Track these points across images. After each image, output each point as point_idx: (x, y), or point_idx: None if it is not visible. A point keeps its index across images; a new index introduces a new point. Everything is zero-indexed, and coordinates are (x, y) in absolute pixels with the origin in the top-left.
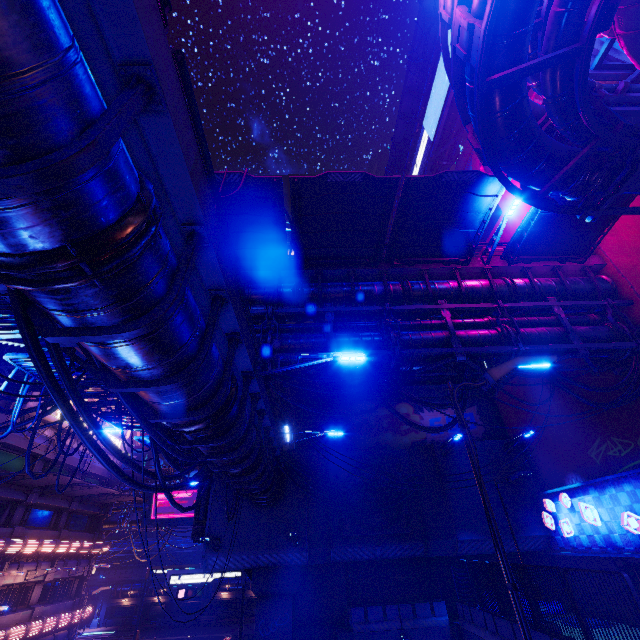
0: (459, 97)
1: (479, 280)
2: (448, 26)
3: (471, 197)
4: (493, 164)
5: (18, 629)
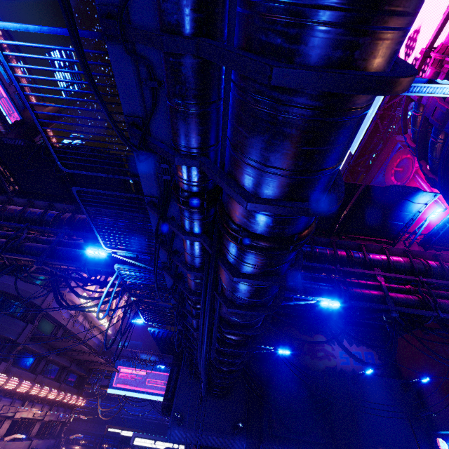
0: (420, 144)
1: (402, 257)
2: (410, 100)
3: (407, 202)
4: (444, 189)
5: None
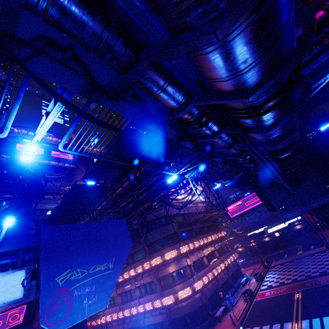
0: None
1: None
2: None
3: None
4: None
5: (222, 265)
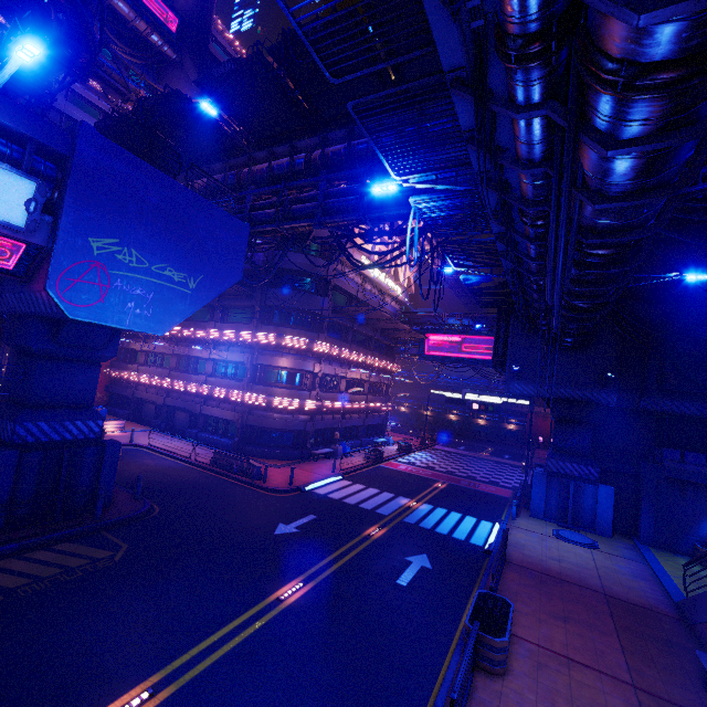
0: None
1: None
2: None
3: None
4: None
5: (364, 404)
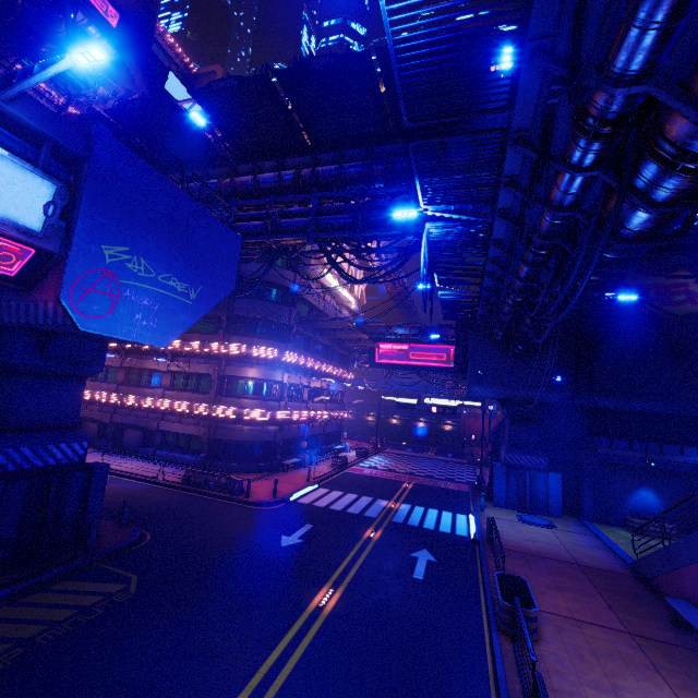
0: None
1: None
2: None
3: None
4: None
5: (325, 412)
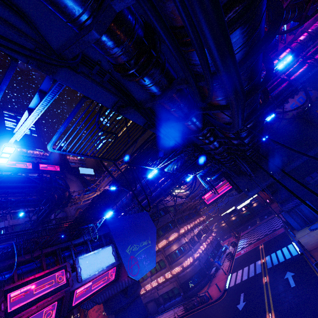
0: None
1: (285, 51)
2: None
3: None
4: (281, 34)
5: (208, 240)
